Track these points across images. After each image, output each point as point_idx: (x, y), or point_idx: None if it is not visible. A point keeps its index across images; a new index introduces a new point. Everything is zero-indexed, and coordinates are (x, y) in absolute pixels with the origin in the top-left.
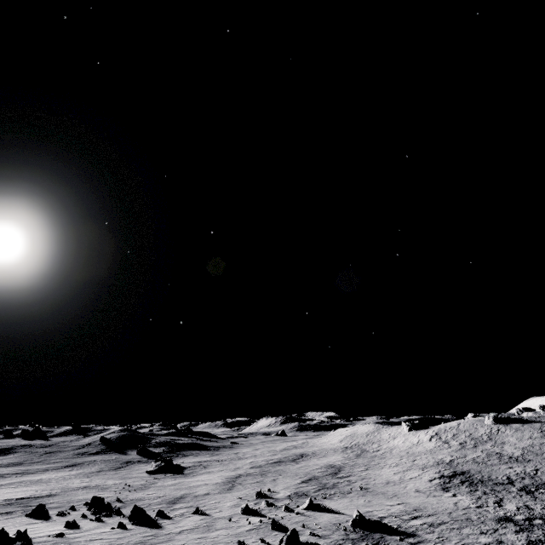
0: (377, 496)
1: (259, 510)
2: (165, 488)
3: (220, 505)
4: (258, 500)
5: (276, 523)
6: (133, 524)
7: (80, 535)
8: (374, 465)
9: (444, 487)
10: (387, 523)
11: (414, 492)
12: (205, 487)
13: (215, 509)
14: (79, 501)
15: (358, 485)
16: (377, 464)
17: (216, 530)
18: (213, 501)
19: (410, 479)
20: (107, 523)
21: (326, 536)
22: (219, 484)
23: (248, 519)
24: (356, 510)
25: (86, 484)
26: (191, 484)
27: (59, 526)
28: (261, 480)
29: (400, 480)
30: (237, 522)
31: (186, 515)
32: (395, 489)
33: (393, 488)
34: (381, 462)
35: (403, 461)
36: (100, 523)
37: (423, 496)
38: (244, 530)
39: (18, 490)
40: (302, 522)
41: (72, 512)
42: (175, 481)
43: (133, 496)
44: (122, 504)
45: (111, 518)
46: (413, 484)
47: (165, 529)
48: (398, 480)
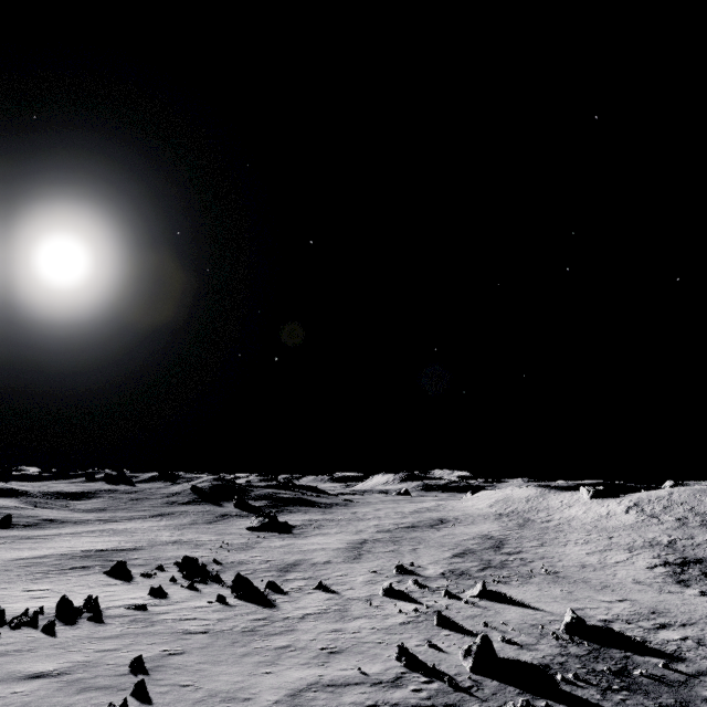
0: (578, 586)
1: (407, 592)
2: (272, 550)
3: (350, 579)
4: (400, 576)
5: (443, 617)
6: (236, 597)
7: (167, 609)
8: (550, 540)
9: (677, 579)
10: (621, 632)
11: (633, 584)
12: (323, 553)
13: (344, 585)
14: (168, 558)
15: (541, 567)
16: (555, 539)
17: (354, 618)
18: (338, 572)
19: (615, 563)
20: (203, 593)
21: (530, 647)
22: (341, 551)
23: (395, 605)
24: (569, 610)
25: (177, 539)
26: (304, 548)
27: (142, 592)
28: (395, 549)
29: (601, 564)
30: (380, 608)
31: (305, 590)
32: (600, 576)
33: (596, 575)
34: (560, 537)
35: (593, 538)
36: (194, 592)
37: (652, 590)
38: (396, 624)
39: (99, 540)
40: (480, 617)
41: (160, 573)
42: (284, 542)
43: (233, 558)
44: (220, 567)
45: (208, 585)
46: (625, 572)
47: (281, 609)
48: (597, 564)
